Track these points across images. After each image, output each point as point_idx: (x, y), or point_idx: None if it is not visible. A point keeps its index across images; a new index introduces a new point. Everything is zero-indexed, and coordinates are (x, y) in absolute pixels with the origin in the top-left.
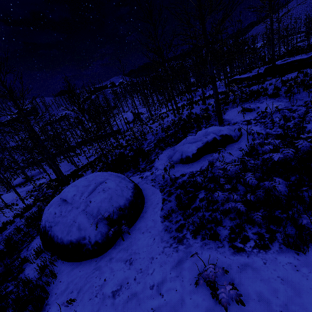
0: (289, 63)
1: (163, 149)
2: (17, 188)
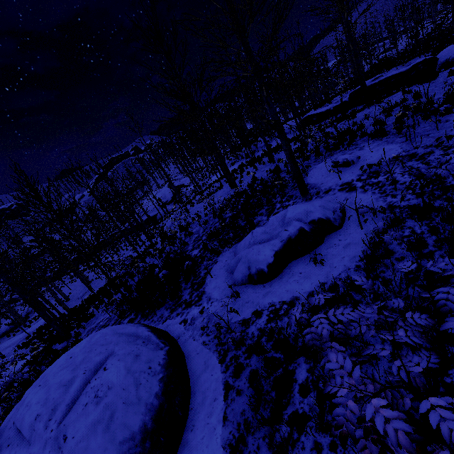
0: (383, 81)
1: (218, 254)
2: (4, 340)
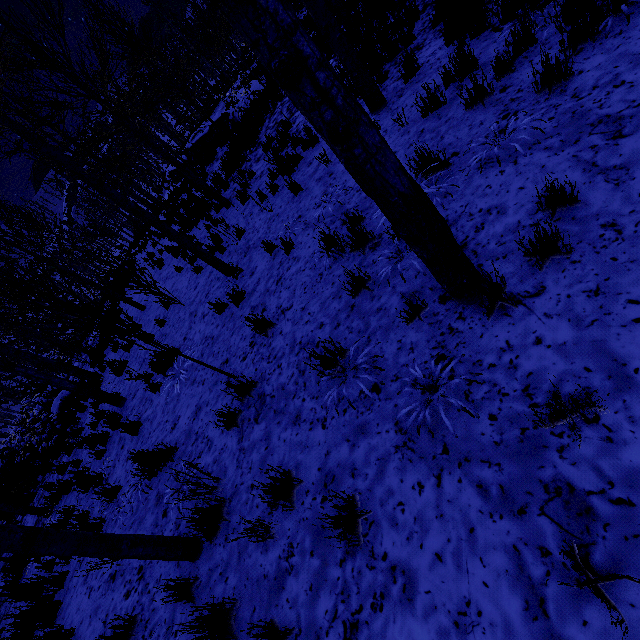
0: (197, 145)
1: None
2: None
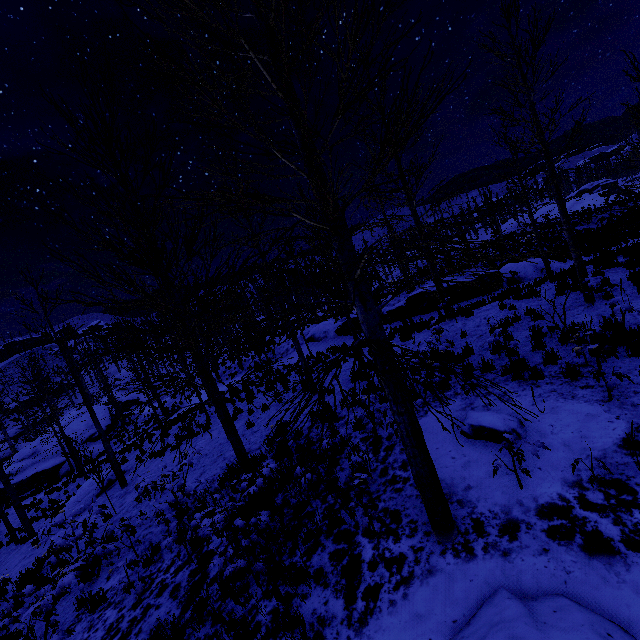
0: (448, 289)
1: None
2: None
